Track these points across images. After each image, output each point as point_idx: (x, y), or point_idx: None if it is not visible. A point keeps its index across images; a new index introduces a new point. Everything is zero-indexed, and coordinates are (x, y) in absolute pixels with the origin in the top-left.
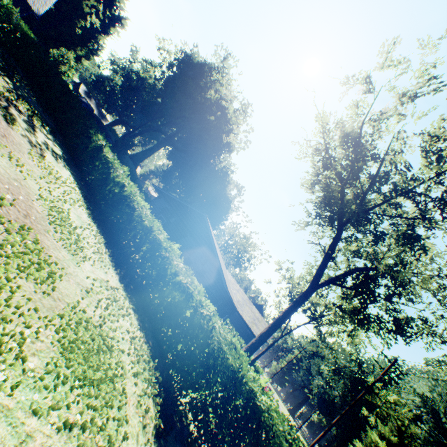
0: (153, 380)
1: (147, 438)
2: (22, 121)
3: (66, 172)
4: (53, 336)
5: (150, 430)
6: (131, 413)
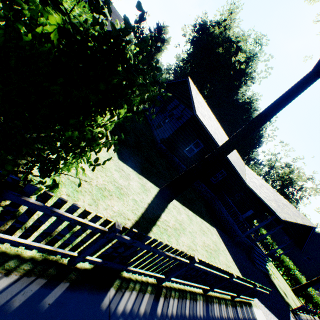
0: None
1: None
2: None
3: None
4: None
5: None
6: None
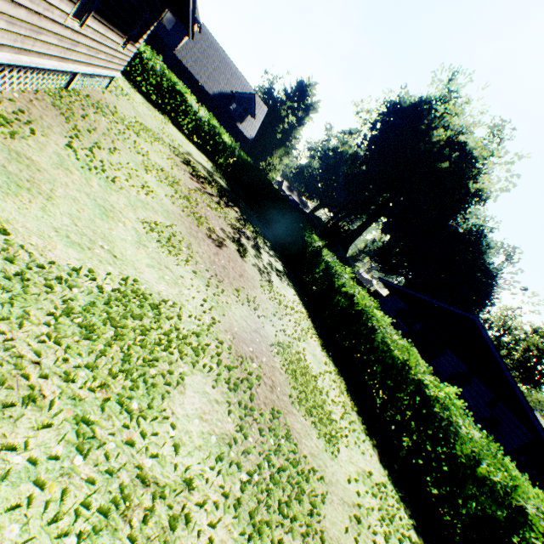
0: None
1: None
2: (250, 248)
3: (290, 292)
4: None
5: None
6: None
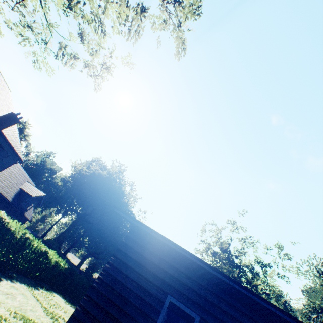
0: None
1: None
2: None
3: None
4: None
5: None
6: None
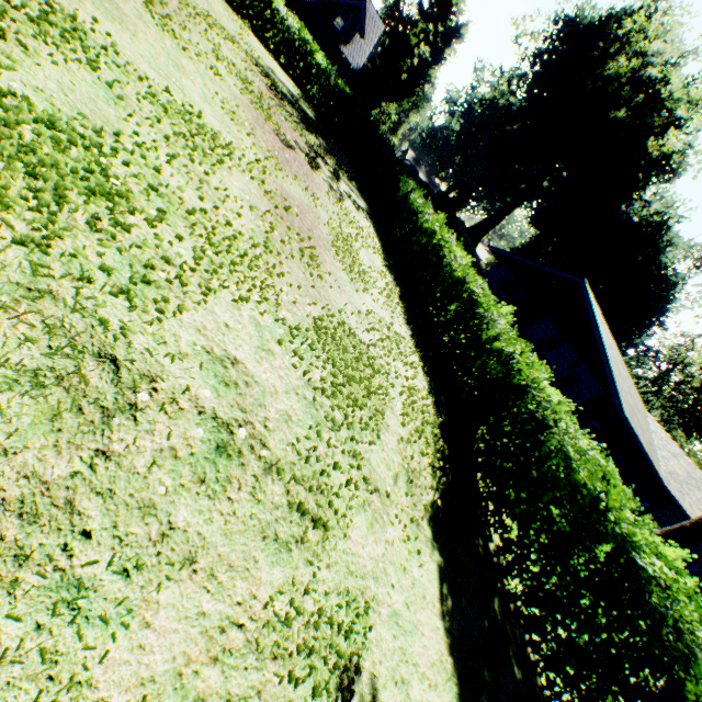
0: (430, 440)
1: (411, 494)
2: (326, 171)
3: (365, 223)
4: (309, 314)
5: (422, 500)
6: (390, 446)
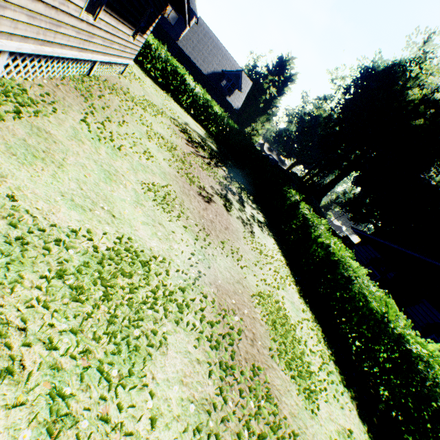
0: None
1: None
2: (235, 202)
3: (270, 241)
4: None
5: None
6: None
